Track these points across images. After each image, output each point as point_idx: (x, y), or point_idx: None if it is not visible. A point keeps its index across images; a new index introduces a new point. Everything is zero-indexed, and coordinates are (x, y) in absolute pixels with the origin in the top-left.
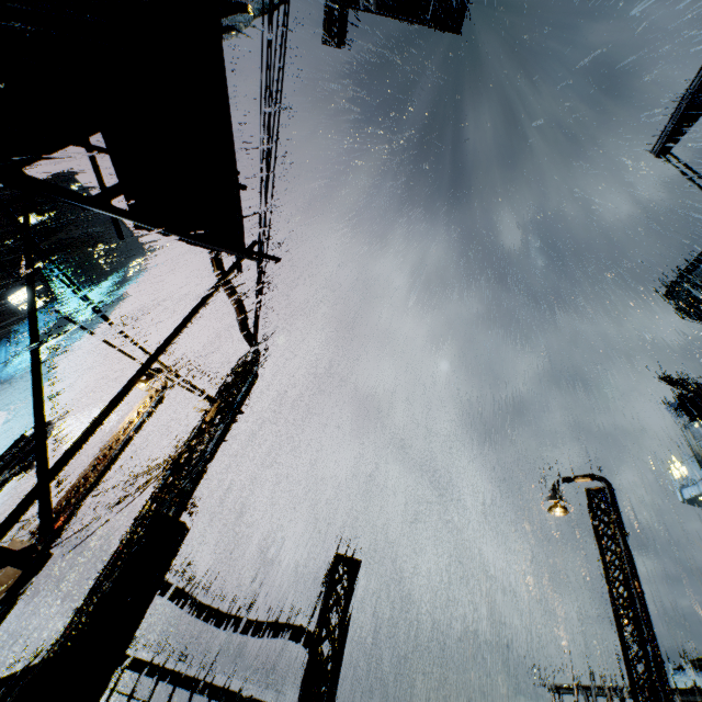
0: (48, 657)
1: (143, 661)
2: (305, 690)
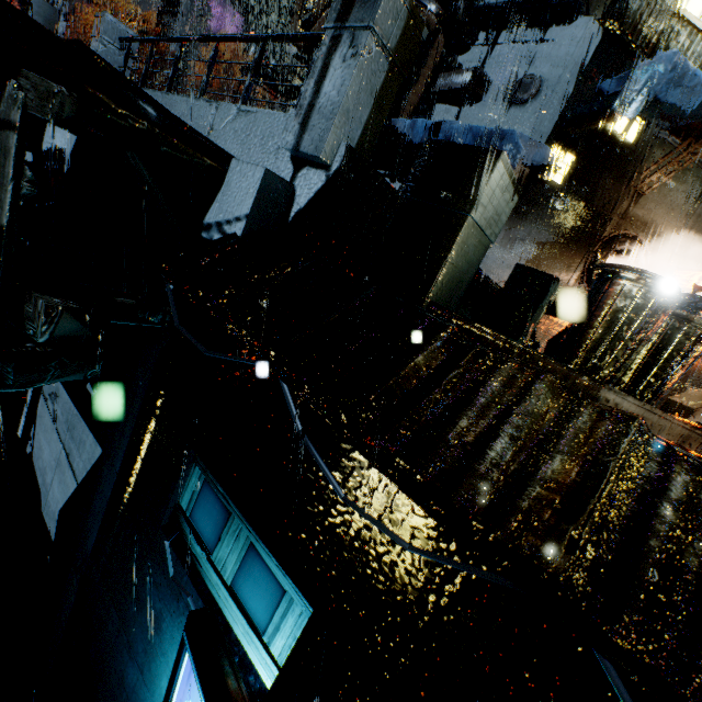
0: None
1: None
2: None
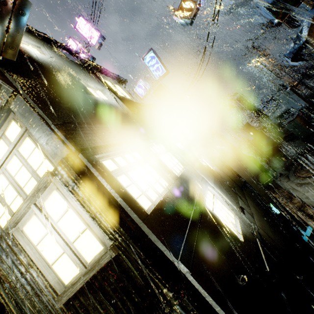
0: (299, 77)
1: (302, 70)
2: (312, 56)
